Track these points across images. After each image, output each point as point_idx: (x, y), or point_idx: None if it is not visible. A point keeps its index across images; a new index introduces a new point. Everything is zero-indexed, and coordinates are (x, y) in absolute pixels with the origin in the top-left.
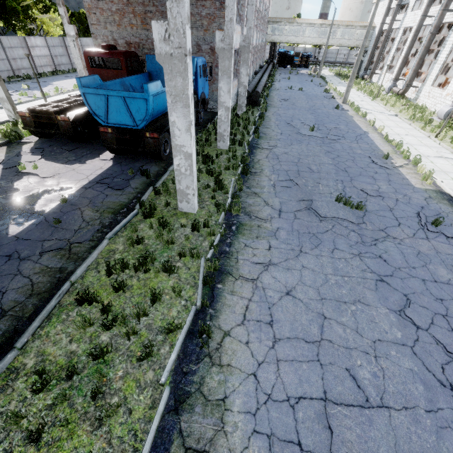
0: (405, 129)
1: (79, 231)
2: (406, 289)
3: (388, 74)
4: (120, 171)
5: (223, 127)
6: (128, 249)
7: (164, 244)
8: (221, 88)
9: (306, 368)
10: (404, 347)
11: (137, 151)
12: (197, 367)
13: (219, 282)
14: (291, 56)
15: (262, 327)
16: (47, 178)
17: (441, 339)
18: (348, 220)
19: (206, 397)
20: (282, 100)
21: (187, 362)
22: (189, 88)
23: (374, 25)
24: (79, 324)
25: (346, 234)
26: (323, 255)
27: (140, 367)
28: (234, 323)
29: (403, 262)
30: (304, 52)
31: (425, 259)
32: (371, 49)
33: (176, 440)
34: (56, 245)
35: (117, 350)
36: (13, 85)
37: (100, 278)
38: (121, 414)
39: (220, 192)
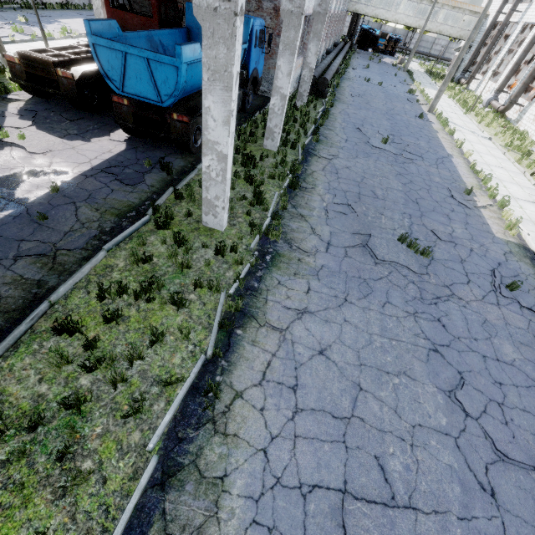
0: (497, 159)
1: (70, 234)
2: (462, 365)
3: (490, 82)
4: (134, 160)
5: (274, 121)
6: (130, 267)
7: (177, 267)
8: (279, 67)
9: (328, 450)
10: (447, 438)
11: (159, 137)
12: (195, 434)
13: (239, 327)
14: (375, 36)
15: (283, 391)
16: (37, 155)
17: (491, 433)
18: (409, 268)
19: (201, 472)
20: (354, 95)
21: (184, 425)
22: (234, 63)
23: (488, 12)
24: (53, 361)
25: (403, 286)
26: (371, 308)
27: (125, 424)
28: (250, 383)
29: (465, 331)
30: (393, 34)
31: (491, 330)
32: (478, 44)
33: (157, 523)
34: (38, 249)
35: (98, 399)
36: (5, 14)
37: (90, 301)
38: (93, 483)
39: (258, 207)
